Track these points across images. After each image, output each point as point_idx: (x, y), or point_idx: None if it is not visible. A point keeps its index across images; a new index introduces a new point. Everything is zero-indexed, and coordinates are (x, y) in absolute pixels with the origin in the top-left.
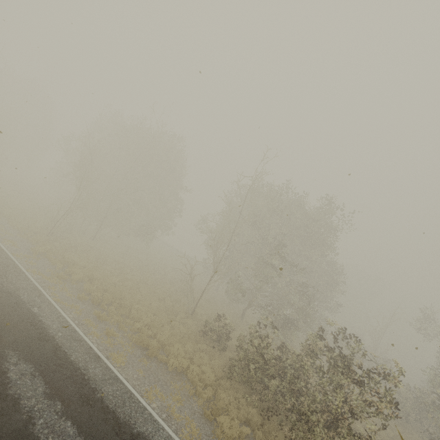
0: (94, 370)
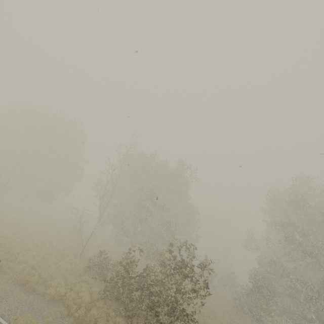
0: None
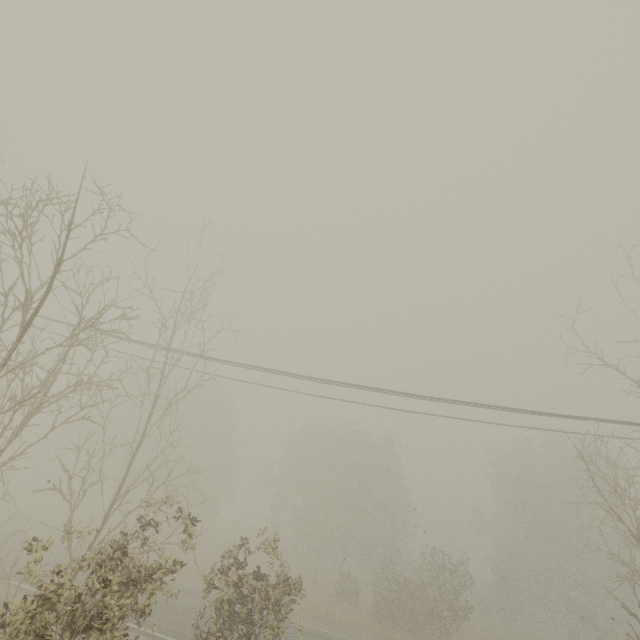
0: (321, 633)
